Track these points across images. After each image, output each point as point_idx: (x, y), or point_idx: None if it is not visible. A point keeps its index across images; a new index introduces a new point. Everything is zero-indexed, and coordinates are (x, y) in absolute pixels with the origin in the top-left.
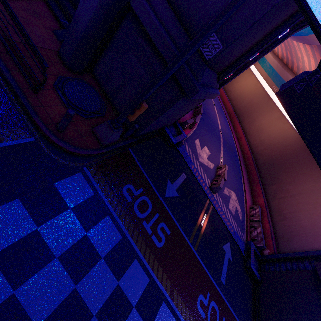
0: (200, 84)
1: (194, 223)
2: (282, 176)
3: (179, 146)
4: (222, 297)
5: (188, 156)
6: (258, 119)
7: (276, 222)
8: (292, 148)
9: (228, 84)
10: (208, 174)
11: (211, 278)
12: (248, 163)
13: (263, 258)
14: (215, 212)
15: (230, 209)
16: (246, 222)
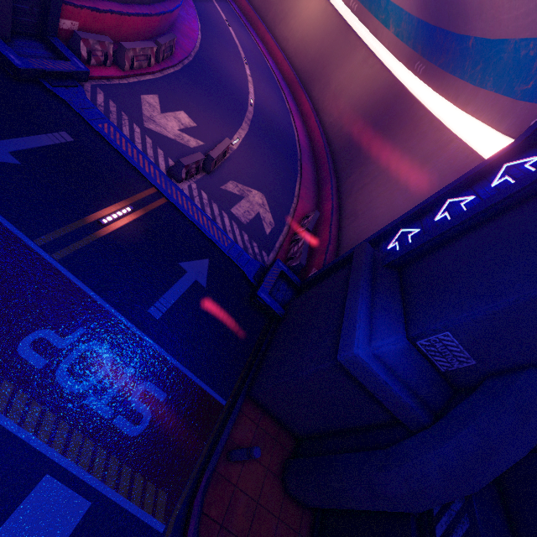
0: None
1: (75, 216)
2: (365, 157)
3: (58, 84)
4: (140, 337)
5: (96, 110)
6: (333, 76)
7: (344, 229)
8: (382, 103)
9: (280, 25)
10: (175, 153)
11: (107, 306)
12: (318, 157)
13: (302, 283)
14: (173, 211)
15: (237, 214)
16: (284, 238)
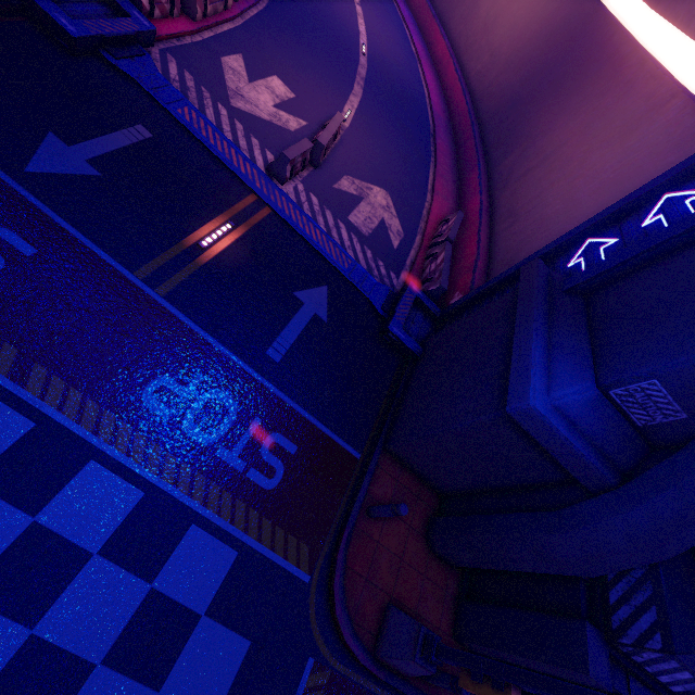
0: None
1: (171, 240)
2: (531, 125)
3: (122, 55)
4: (262, 384)
5: (171, 88)
6: None
7: (498, 237)
8: (561, 35)
9: None
10: (273, 142)
11: (222, 349)
12: (459, 129)
13: (443, 313)
14: (280, 225)
15: (356, 223)
16: (417, 253)
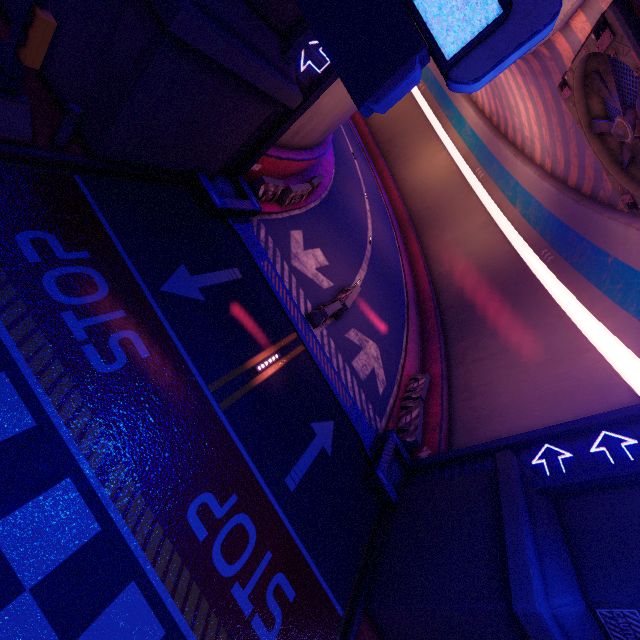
0: (193, 1)
1: (238, 361)
2: (480, 325)
3: (238, 221)
4: (277, 513)
5: (260, 246)
6: (449, 229)
7: (456, 405)
8: (501, 275)
9: (401, 166)
10: (312, 295)
11: (254, 470)
12: (424, 306)
13: (414, 464)
14: (309, 361)
15: (357, 368)
16: (394, 401)
